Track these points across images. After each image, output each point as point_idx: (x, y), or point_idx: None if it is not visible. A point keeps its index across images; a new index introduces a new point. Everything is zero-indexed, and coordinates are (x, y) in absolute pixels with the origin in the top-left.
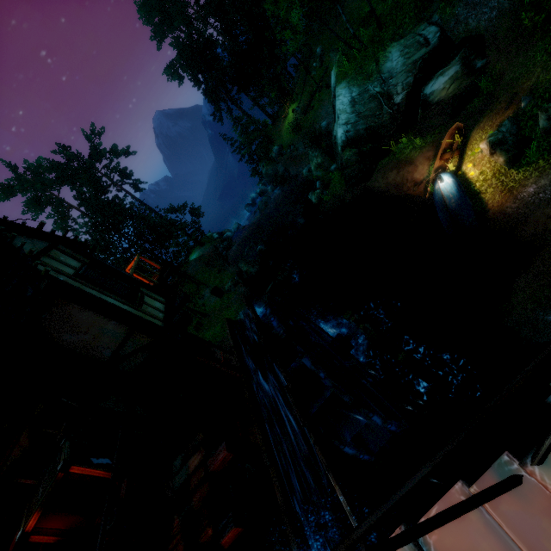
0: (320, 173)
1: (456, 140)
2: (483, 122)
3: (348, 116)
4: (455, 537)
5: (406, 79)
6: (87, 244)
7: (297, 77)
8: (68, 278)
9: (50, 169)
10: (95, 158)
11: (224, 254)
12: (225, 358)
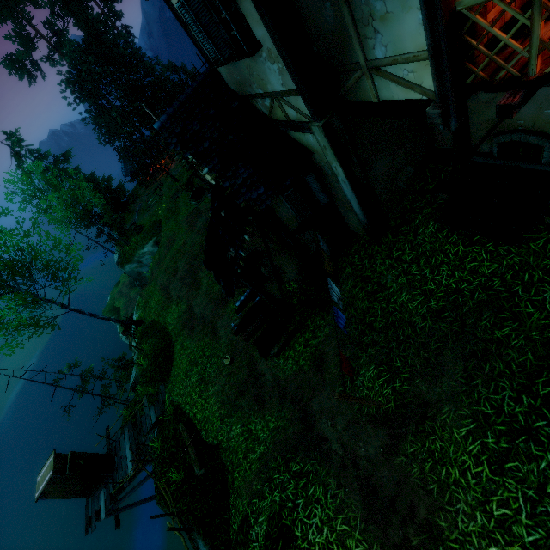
0: None
1: None
2: None
3: None
4: None
5: None
6: None
7: None
8: None
9: None
10: None
11: None
12: None
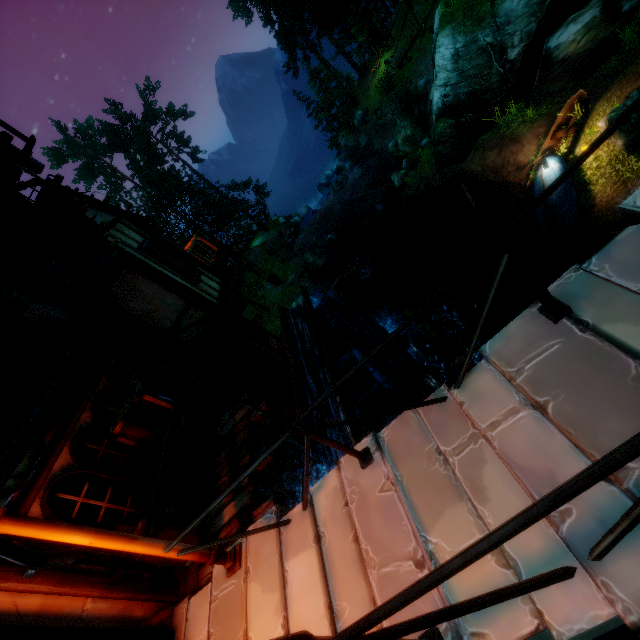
0: (408, 149)
1: (575, 114)
2: (611, 91)
3: (448, 75)
4: (400, 435)
5: (527, 26)
6: (148, 220)
7: (396, 14)
8: (133, 251)
9: (101, 131)
10: (149, 120)
11: (290, 242)
12: (278, 347)
